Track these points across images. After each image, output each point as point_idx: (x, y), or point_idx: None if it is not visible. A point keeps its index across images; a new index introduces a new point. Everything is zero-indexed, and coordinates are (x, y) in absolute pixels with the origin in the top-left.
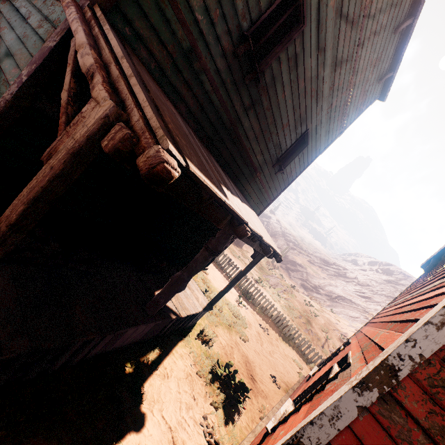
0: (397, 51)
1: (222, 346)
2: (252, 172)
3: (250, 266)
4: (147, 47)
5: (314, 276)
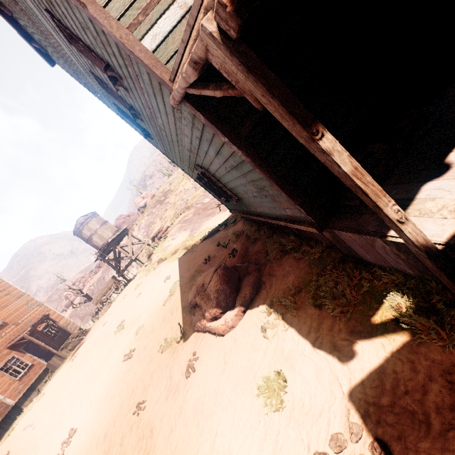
0: None
1: None
2: None
3: None
4: None
5: None
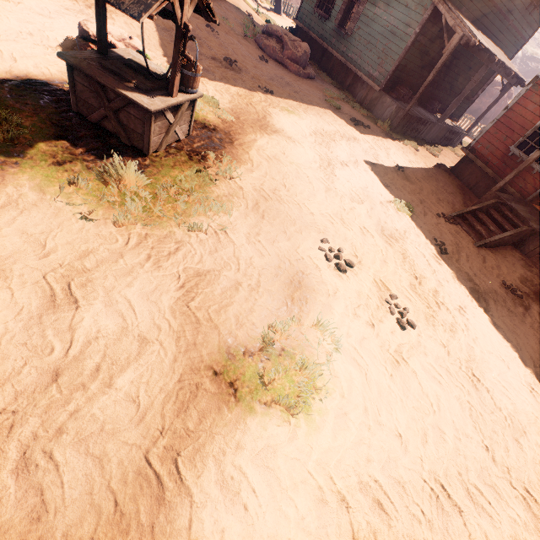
0: None
1: None
2: (504, 23)
3: (498, 98)
4: None
5: None
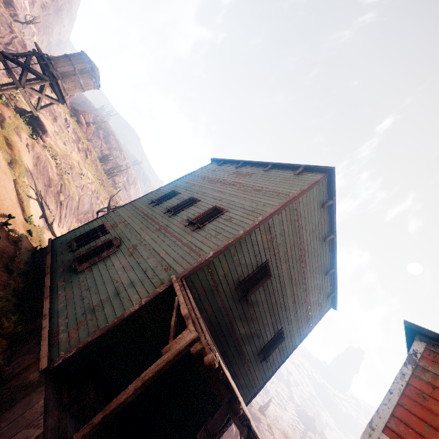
0: (332, 282)
1: None
2: (241, 358)
3: None
4: (196, 289)
5: None
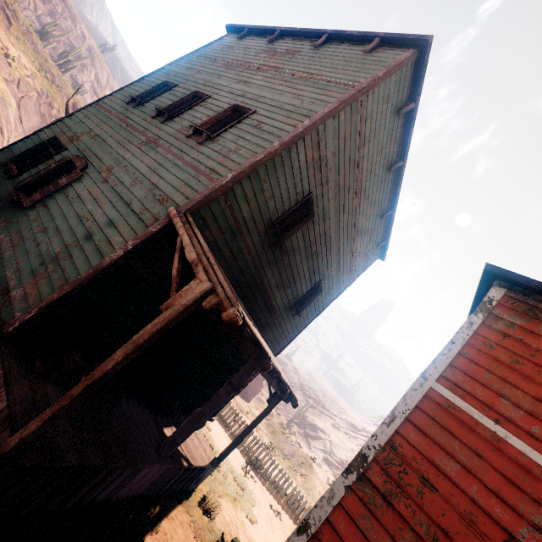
0: (386, 228)
1: (226, 523)
2: (271, 313)
3: (265, 412)
4: (209, 230)
5: (340, 446)
